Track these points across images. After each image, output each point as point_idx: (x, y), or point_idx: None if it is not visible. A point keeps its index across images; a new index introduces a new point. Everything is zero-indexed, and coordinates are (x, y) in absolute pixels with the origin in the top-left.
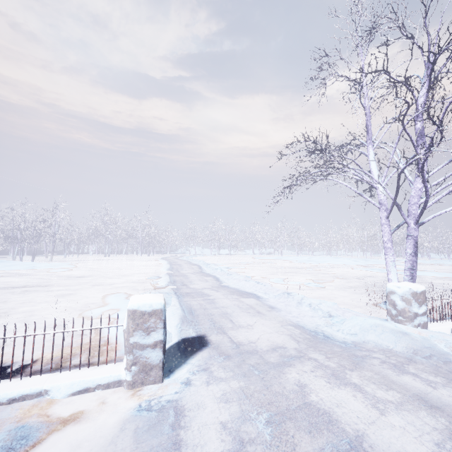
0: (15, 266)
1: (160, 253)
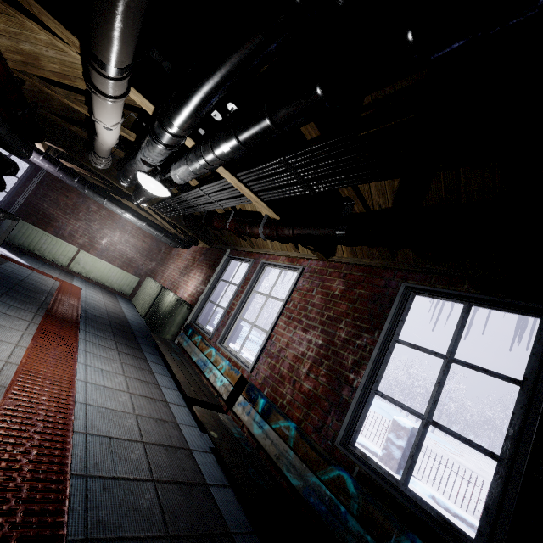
0: None
1: None
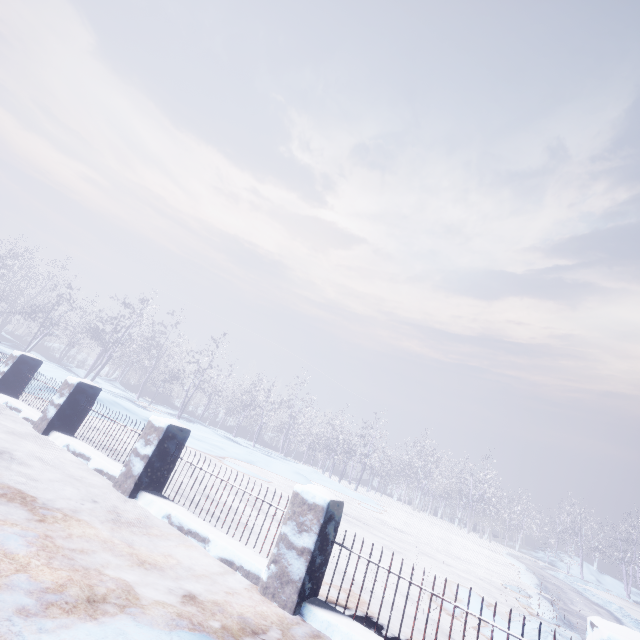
0: (328, 483)
1: (500, 541)
